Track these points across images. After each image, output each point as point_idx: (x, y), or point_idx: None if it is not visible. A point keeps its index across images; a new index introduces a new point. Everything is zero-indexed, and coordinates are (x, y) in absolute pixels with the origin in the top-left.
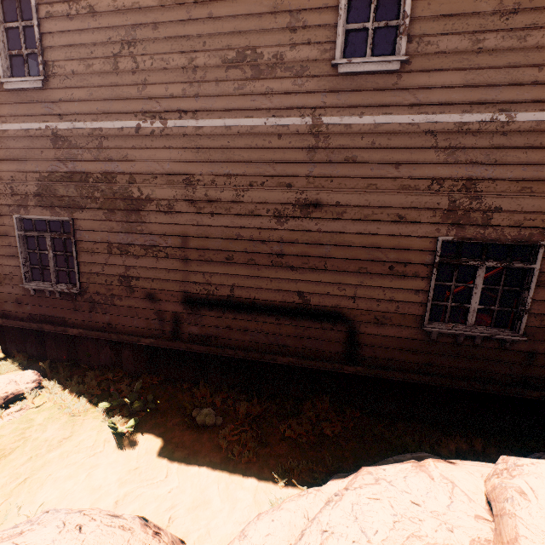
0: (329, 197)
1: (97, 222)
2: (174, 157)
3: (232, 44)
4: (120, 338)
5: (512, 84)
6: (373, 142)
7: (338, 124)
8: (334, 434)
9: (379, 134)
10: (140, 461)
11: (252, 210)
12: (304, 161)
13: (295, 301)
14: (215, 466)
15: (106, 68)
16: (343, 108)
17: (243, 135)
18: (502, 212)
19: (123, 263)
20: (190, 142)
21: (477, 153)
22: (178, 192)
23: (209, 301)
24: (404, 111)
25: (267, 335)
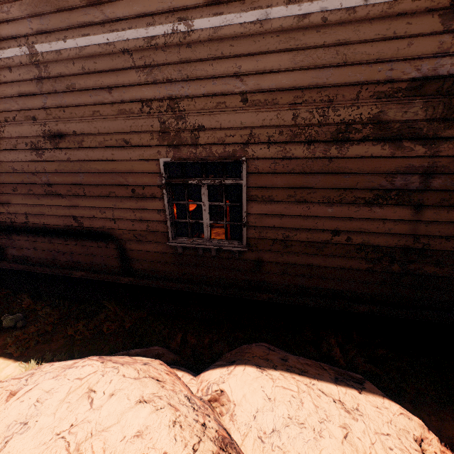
0: (67, 127)
1: None
2: None
3: None
4: None
5: None
6: (83, 67)
7: (50, 51)
8: (110, 332)
9: (86, 59)
10: None
11: (15, 145)
12: (36, 93)
13: (73, 224)
14: None
15: None
16: (49, 33)
17: None
18: (207, 130)
19: None
20: None
21: (171, 70)
22: None
23: (15, 227)
24: (99, 31)
25: (64, 254)
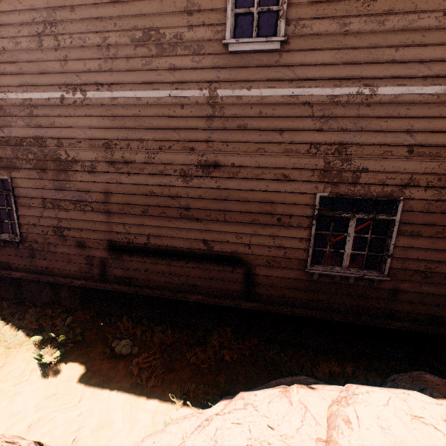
0: (226, 159)
1: (32, 180)
2: (94, 124)
3: (138, 25)
4: (56, 280)
5: (374, 62)
6: (260, 112)
7: (231, 96)
8: (232, 360)
9: (265, 105)
10: (59, 388)
11: (162, 170)
12: (203, 128)
13: (201, 247)
14: (124, 391)
15: (32, 45)
16: (235, 82)
17: (151, 105)
18: (369, 172)
19: (55, 216)
20: (107, 111)
21: (346, 122)
22: (99, 155)
23: (130, 248)
24: (285, 85)
25: (179, 276)
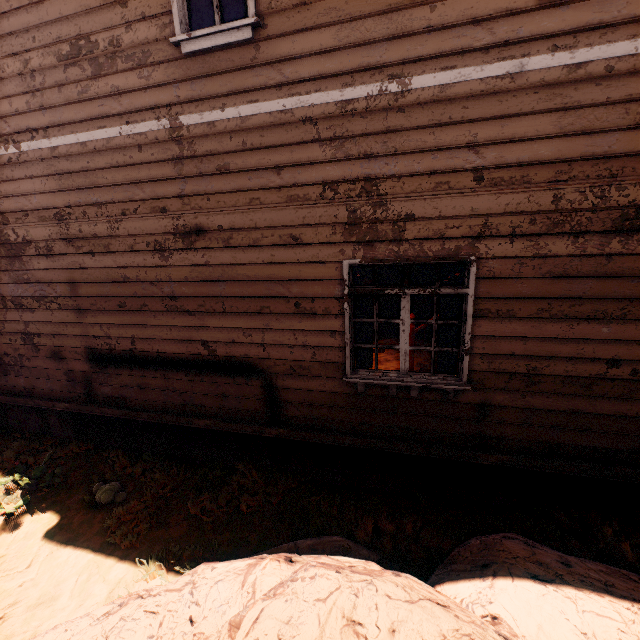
0: (210, 220)
1: None
2: (38, 189)
3: (62, 35)
4: (36, 403)
5: (399, 36)
6: (244, 142)
7: (200, 124)
8: (251, 511)
9: (249, 131)
10: (11, 548)
11: (132, 245)
12: (172, 177)
13: (201, 352)
14: (88, 553)
15: None
16: (202, 101)
17: (101, 152)
18: (417, 220)
19: (20, 319)
20: (50, 168)
21: (371, 142)
22: (52, 231)
23: (114, 357)
24: (272, 96)
25: (181, 393)
